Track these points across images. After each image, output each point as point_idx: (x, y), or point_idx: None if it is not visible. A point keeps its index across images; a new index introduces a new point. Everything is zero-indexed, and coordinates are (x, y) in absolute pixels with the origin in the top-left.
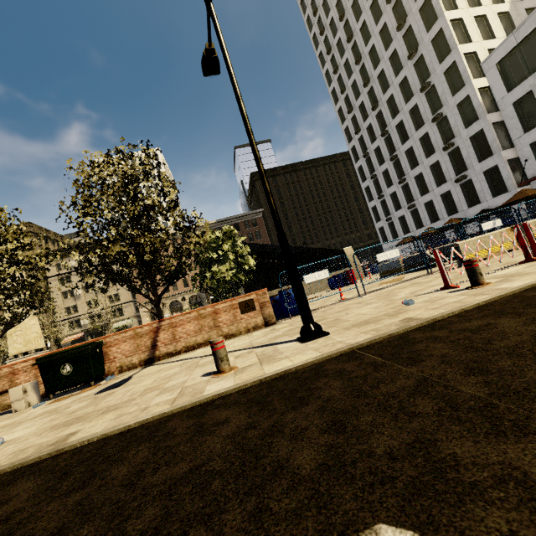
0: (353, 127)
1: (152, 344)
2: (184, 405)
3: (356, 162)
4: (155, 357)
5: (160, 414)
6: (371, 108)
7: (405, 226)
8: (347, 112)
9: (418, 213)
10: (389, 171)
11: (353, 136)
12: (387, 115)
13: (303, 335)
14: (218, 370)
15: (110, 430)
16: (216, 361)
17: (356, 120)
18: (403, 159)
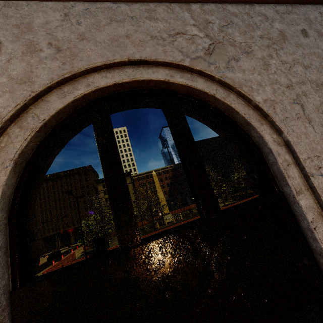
0: None
1: None
2: None
3: None
4: None
5: None
6: None
7: None
8: None
9: None
10: None
11: None
12: None
13: None
14: None
15: None
16: None
17: None
18: None
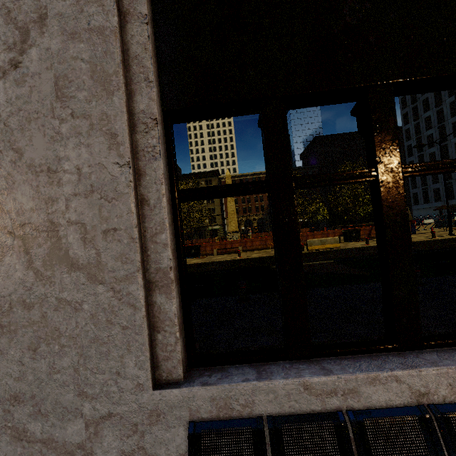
0: (412, 115)
1: (369, 233)
2: (439, 239)
3: (406, 140)
4: (369, 237)
5: (435, 239)
6: (435, 106)
7: (438, 196)
8: (411, 103)
9: (452, 188)
10: (435, 154)
11: (410, 121)
12: (447, 113)
13: (449, 234)
14: (433, 237)
15: (427, 240)
16: (433, 235)
17: (416, 109)
18: (451, 148)
